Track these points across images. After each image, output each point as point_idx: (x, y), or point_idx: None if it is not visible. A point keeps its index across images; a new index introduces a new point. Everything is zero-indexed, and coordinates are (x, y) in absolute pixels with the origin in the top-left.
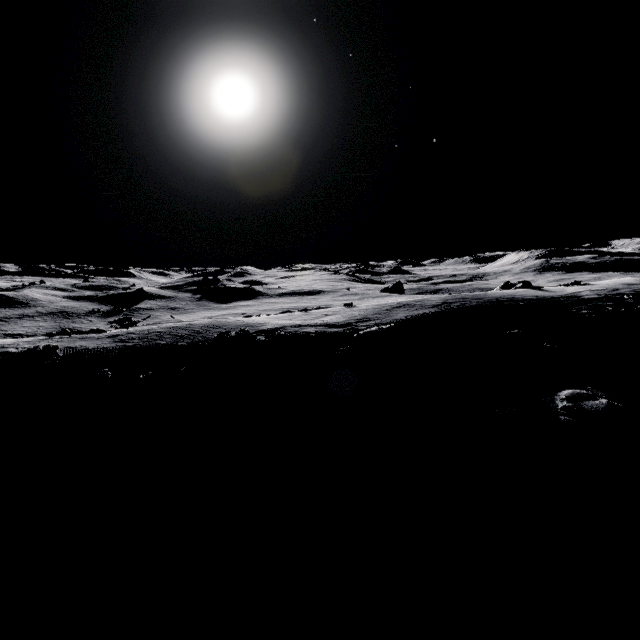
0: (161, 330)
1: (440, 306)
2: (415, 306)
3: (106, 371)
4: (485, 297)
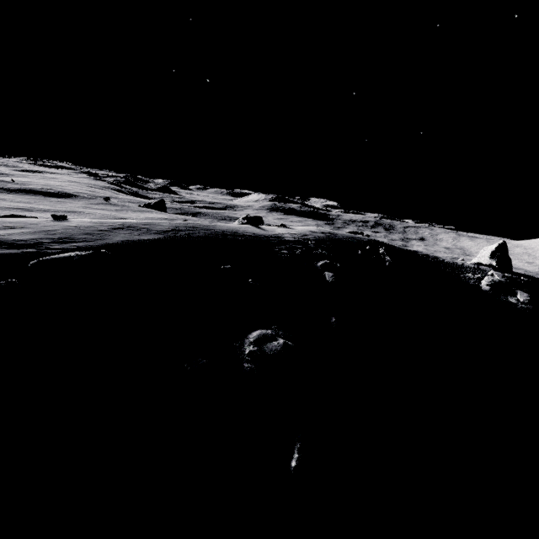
0: None
1: (167, 233)
2: (140, 230)
3: None
4: (214, 229)
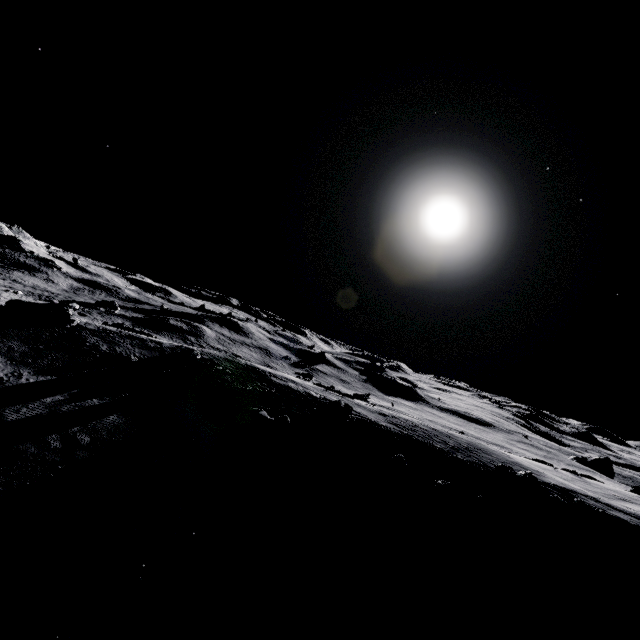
0: (424, 427)
1: None
2: None
3: (402, 457)
4: None
